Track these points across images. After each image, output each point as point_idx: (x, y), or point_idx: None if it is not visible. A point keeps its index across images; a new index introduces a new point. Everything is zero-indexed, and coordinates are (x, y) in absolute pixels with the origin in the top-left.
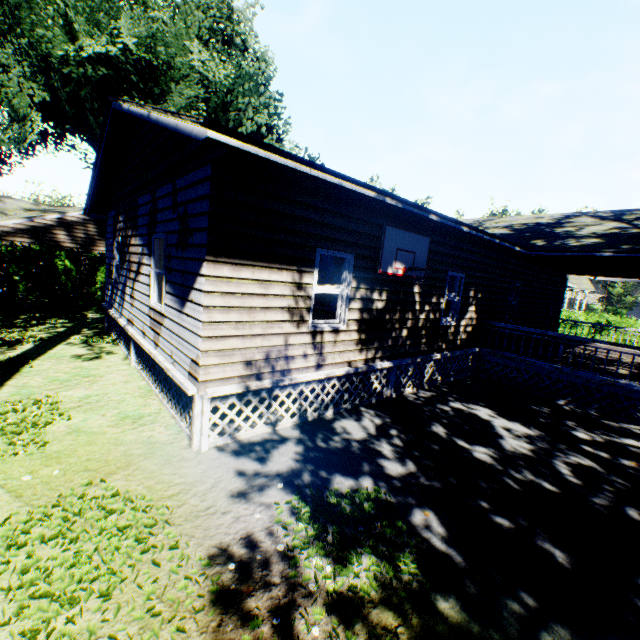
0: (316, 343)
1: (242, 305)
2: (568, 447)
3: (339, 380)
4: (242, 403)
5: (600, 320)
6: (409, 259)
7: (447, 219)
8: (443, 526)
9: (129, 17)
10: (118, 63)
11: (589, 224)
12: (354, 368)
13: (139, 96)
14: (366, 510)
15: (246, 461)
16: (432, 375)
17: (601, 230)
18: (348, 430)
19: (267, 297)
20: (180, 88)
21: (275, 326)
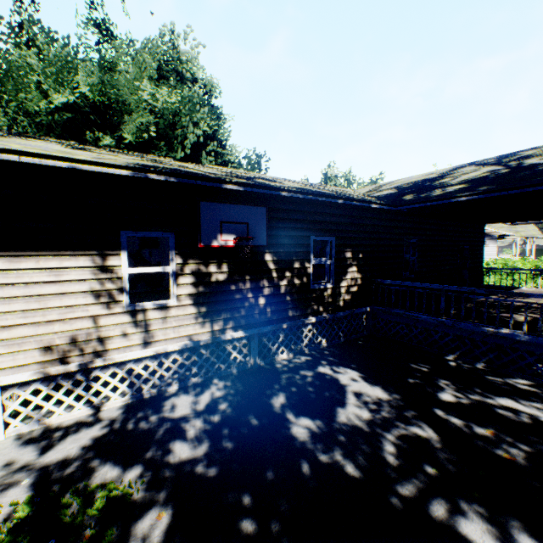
0: (139, 321)
1: (28, 294)
2: (418, 414)
3: (182, 354)
4: (50, 388)
5: (538, 264)
6: (241, 230)
7: (252, 186)
8: (165, 534)
9: (84, 72)
10: (82, 108)
11: (467, 172)
12: (194, 341)
13: (102, 130)
14: (90, 513)
15: (29, 451)
16: (313, 338)
17: (473, 176)
18: (175, 407)
19: (61, 283)
20: (131, 118)
21: (78, 310)
